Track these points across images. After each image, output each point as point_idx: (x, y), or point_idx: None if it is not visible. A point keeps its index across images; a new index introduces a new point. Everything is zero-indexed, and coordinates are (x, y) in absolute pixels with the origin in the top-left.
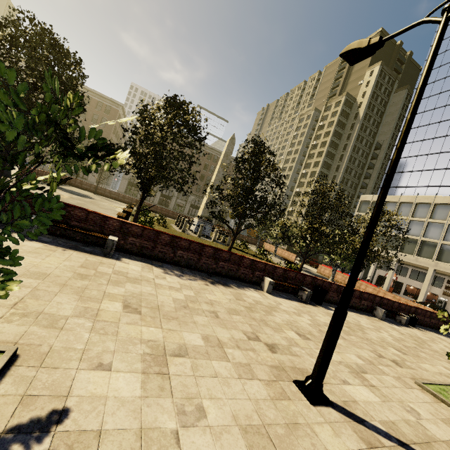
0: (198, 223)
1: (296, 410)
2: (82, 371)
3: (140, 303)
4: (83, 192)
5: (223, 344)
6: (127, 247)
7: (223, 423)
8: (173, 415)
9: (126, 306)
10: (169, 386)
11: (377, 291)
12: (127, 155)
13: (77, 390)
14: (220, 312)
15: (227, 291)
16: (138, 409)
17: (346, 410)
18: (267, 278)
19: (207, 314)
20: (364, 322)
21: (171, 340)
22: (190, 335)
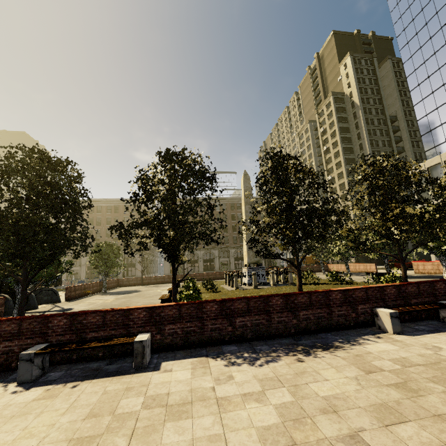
0: (249, 273)
1: None
2: None
3: None
4: (130, 288)
5: None
6: (167, 341)
7: None
8: None
9: None
10: None
11: None
12: None
13: None
14: (365, 430)
15: (338, 360)
16: None
17: None
18: (380, 309)
19: None
20: None
21: None
22: None
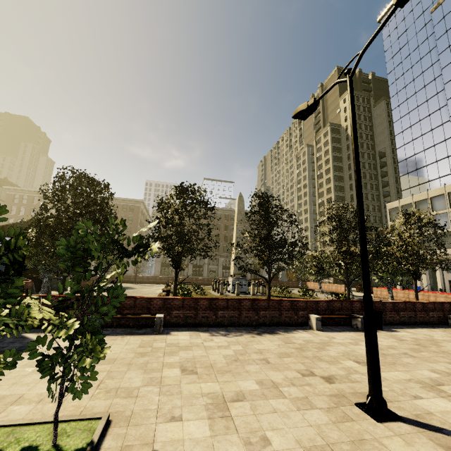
0: (233, 282)
1: (361, 429)
2: (160, 424)
3: (194, 365)
4: (125, 285)
5: (278, 384)
6: (173, 320)
7: (287, 447)
8: (241, 446)
9: (183, 370)
10: (233, 425)
11: (450, 298)
12: (158, 245)
13: (160, 438)
14: (270, 358)
15: (274, 338)
16: (211, 445)
17: (419, 422)
18: (312, 315)
19: (258, 362)
20: (439, 335)
21: (228, 390)
22: (244, 383)
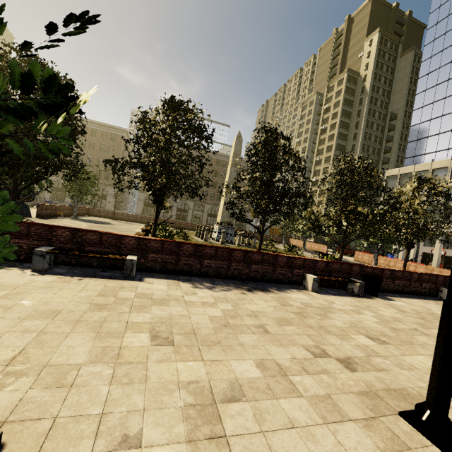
0: (219, 230)
1: None
2: None
3: (171, 329)
4: (102, 219)
5: (286, 369)
6: (149, 265)
7: None
8: None
9: (154, 337)
10: None
11: (431, 270)
12: (93, 90)
13: None
14: (268, 325)
15: (268, 297)
16: None
17: None
18: (309, 274)
19: (254, 330)
20: (435, 308)
21: (217, 377)
22: (240, 364)
